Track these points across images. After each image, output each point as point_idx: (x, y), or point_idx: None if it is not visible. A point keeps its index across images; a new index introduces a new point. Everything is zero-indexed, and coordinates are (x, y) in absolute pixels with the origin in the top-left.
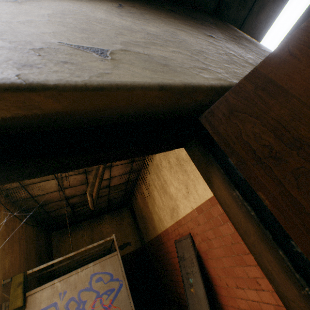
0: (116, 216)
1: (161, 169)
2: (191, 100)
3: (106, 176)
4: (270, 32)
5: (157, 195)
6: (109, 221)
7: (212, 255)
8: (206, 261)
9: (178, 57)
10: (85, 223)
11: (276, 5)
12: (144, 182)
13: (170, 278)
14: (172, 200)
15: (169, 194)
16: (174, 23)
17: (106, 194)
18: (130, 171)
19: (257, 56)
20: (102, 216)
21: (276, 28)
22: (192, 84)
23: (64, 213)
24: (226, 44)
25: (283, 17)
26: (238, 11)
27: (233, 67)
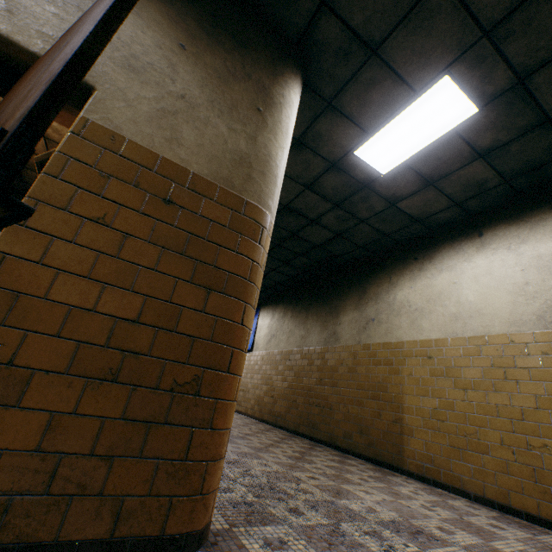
0: None
1: None
2: (13, 53)
3: None
4: (392, 129)
5: None
6: None
7: None
8: None
9: (46, 19)
10: None
11: (398, 93)
12: None
13: None
14: None
15: None
16: (145, 4)
17: None
18: None
19: (213, 99)
20: None
21: (402, 129)
22: (6, 36)
23: None
24: (188, 64)
25: (413, 119)
26: (335, 65)
27: (119, 71)
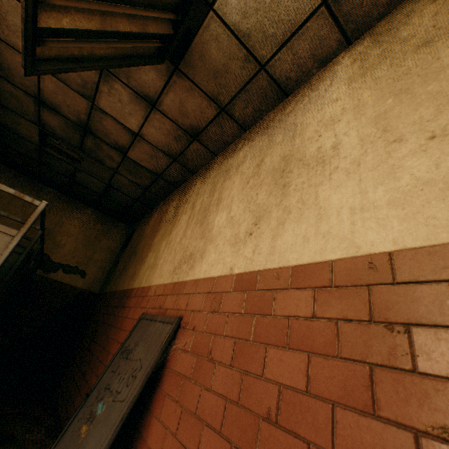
0: (102, 225)
1: (230, 176)
2: None
3: (133, 122)
4: None
5: (183, 223)
6: (86, 220)
7: (187, 399)
8: (162, 399)
9: None
10: (49, 191)
11: None
12: (182, 196)
13: (86, 370)
14: (202, 239)
15: (206, 226)
16: None
17: (111, 166)
18: (176, 155)
19: None
20: (83, 206)
21: None
22: None
23: (24, 136)
24: None
25: None
26: None
27: None
